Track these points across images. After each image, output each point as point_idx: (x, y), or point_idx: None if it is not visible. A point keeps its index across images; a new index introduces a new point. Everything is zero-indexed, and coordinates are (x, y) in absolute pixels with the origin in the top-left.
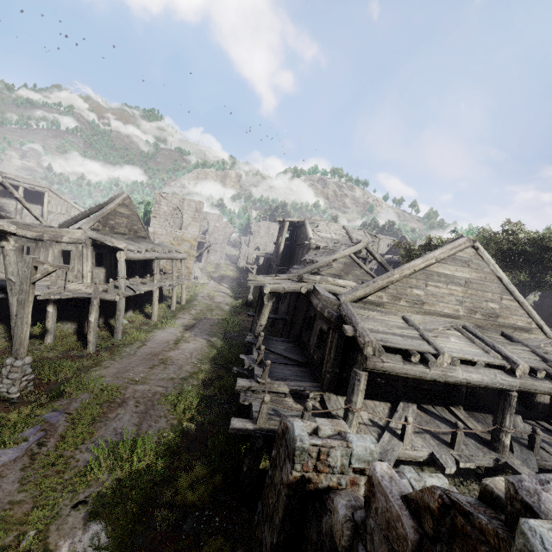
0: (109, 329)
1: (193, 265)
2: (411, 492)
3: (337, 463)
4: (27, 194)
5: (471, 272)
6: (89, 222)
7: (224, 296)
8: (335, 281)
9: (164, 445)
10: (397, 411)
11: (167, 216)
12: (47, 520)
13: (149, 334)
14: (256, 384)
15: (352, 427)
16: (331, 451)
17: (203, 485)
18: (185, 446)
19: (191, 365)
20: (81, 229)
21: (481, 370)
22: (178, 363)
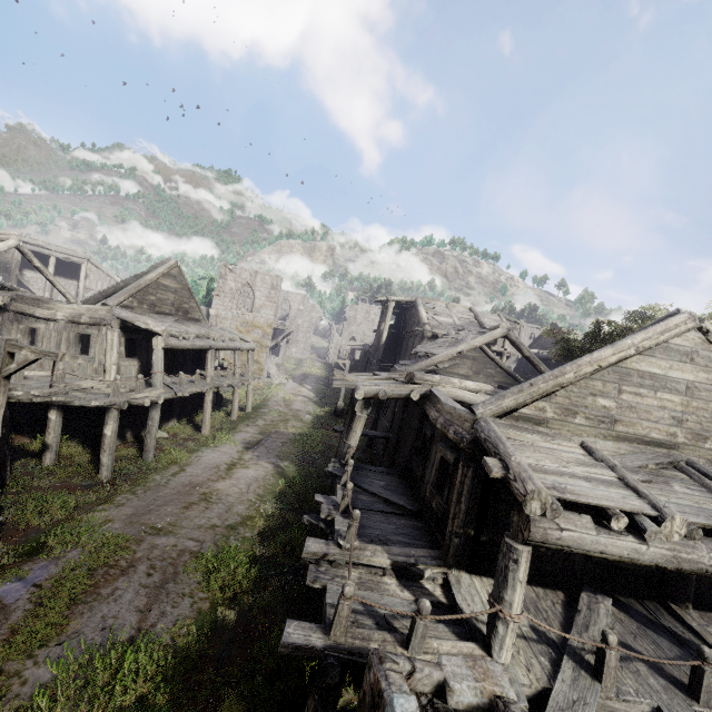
0: (140, 446)
1: (266, 359)
2: None
3: None
4: (60, 266)
5: (696, 372)
6: (118, 297)
7: (306, 401)
8: (461, 383)
9: (178, 652)
10: (578, 612)
11: (234, 294)
12: None
13: (194, 454)
14: (336, 549)
15: (504, 650)
16: None
17: None
18: (215, 654)
19: (246, 504)
20: (106, 306)
21: None
22: (228, 501)
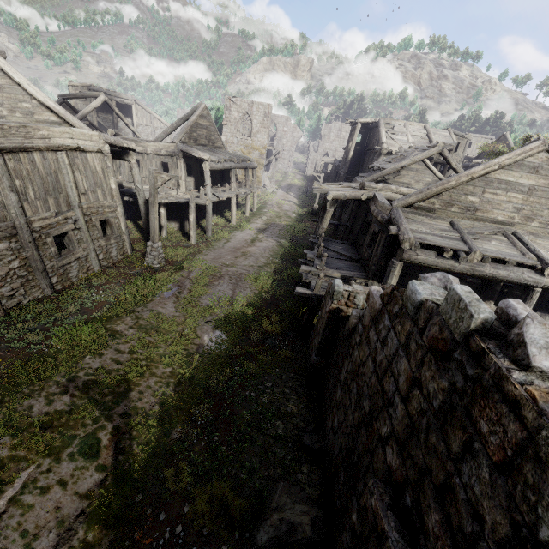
0: (201, 229)
1: (262, 174)
2: (383, 291)
3: (360, 303)
4: (118, 108)
5: (538, 179)
6: (178, 136)
7: (291, 204)
8: (397, 189)
9: (251, 303)
10: None
11: (237, 122)
12: (194, 325)
13: (231, 234)
14: (315, 270)
15: None
16: (357, 295)
17: (277, 324)
18: (264, 305)
19: (265, 258)
20: (174, 143)
21: (510, 268)
22: (256, 256)
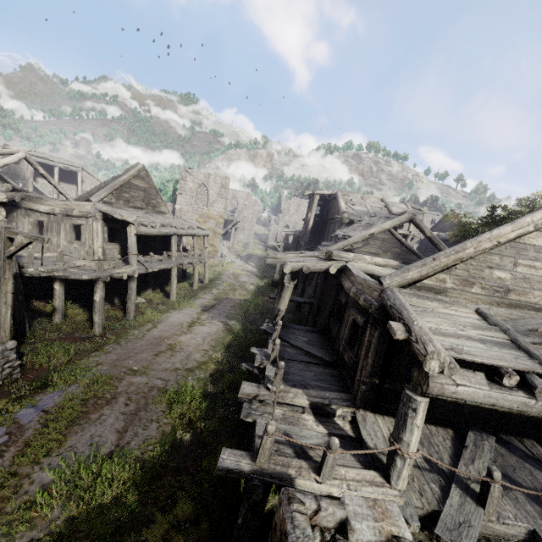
0: (125, 309)
1: (219, 243)
2: None
3: None
4: (63, 174)
5: None
6: (99, 195)
7: (250, 275)
8: (372, 259)
9: (146, 464)
10: (466, 447)
11: (193, 192)
12: None
13: (164, 314)
14: (265, 391)
15: (401, 479)
16: None
17: (181, 537)
18: (174, 465)
19: (202, 353)
20: (91, 202)
21: None
22: (188, 350)
